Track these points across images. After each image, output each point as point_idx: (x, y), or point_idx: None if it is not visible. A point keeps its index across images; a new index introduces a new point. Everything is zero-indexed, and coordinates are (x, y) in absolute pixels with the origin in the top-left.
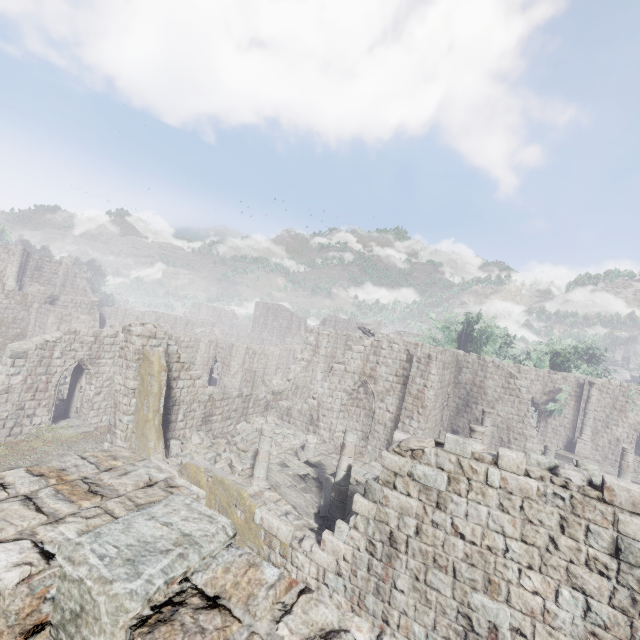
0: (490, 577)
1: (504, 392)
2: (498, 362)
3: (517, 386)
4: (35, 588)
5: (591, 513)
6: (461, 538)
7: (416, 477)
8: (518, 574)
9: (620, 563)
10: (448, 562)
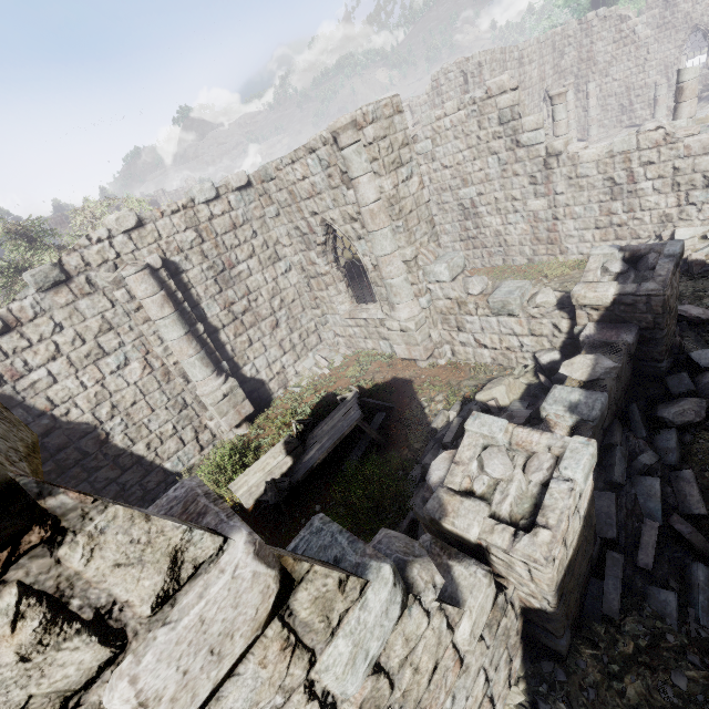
0: (463, 178)
1: (616, 47)
2: (605, 12)
3: (631, 29)
4: (258, 173)
5: (487, 109)
6: (446, 169)
7: (419, 153)
8: (471, 167)
9: (503, 126)
10: (446, 185)
